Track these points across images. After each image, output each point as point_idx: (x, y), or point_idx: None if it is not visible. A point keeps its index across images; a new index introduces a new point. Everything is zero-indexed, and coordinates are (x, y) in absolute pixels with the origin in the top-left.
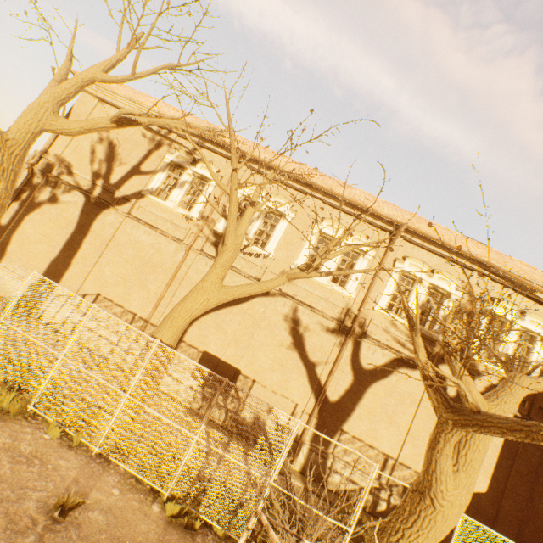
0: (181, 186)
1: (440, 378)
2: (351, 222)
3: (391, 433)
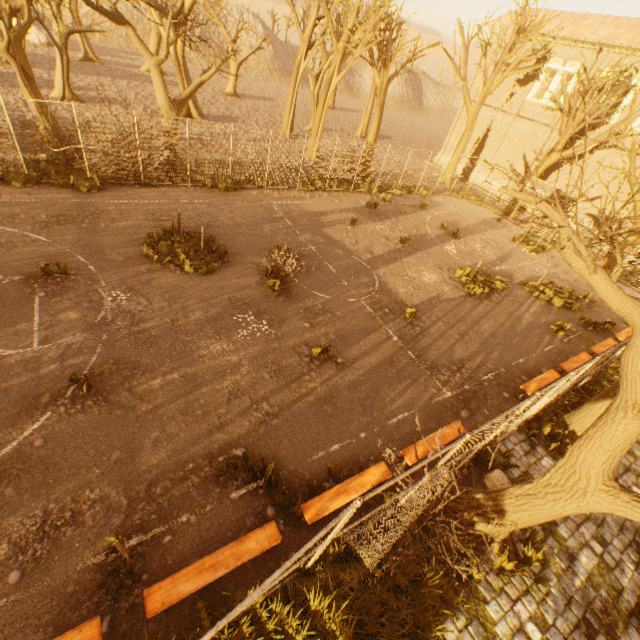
0: (552, 85)
1: None
2: None
3: None
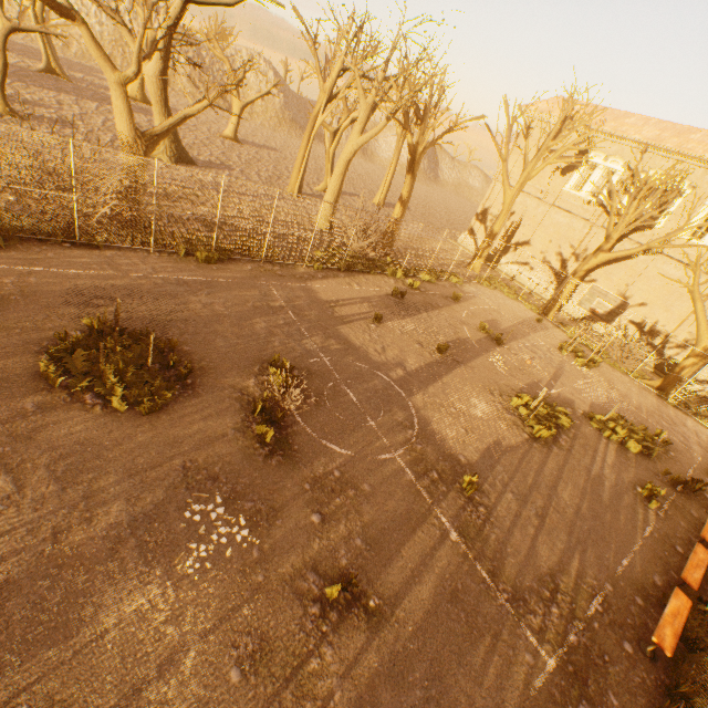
0: (593, 179)
1: None
2: None
3: None
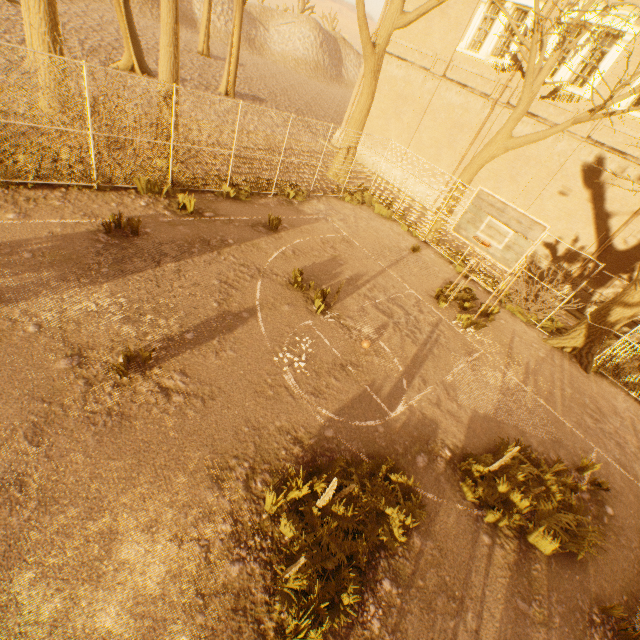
0: (496, 28)
1: None
2: None
3: None
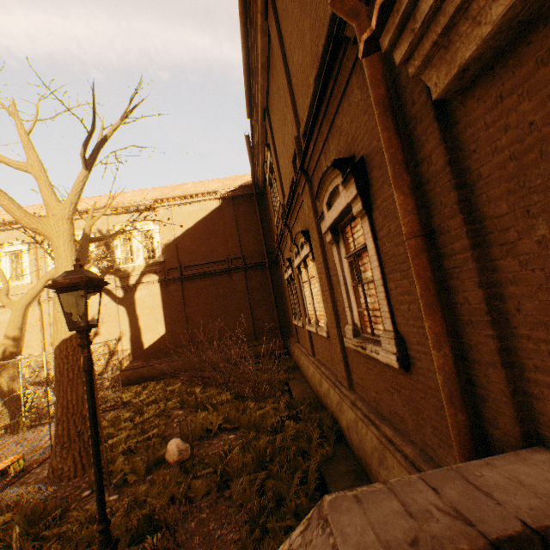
0: None
1: (109, 292)
2: (4, 236)
3: (100, 340)
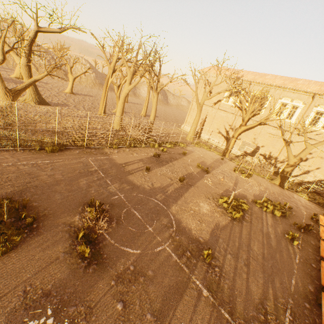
0: (232, 97)
1: None
2: (295, 96)
3: (305, 163)
